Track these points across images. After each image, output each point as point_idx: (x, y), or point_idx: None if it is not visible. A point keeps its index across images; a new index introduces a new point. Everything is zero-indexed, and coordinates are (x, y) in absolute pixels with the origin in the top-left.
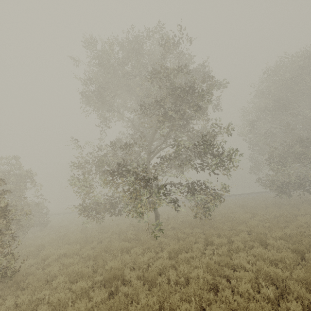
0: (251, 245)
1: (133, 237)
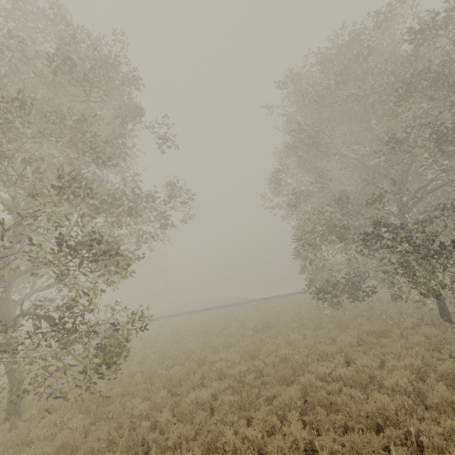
0: None
1: None
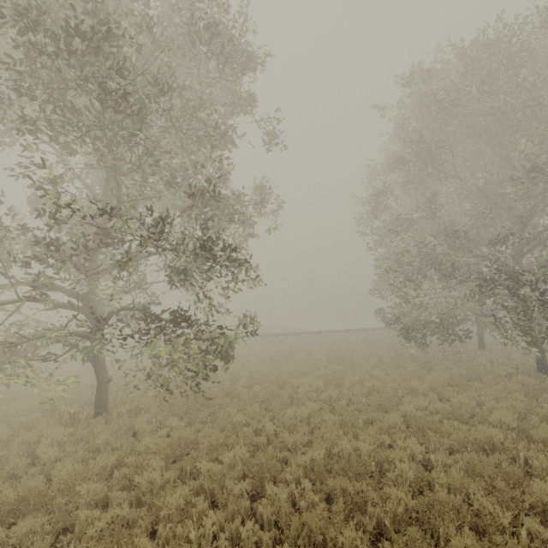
0: (230, 489)
1: (2, 437)
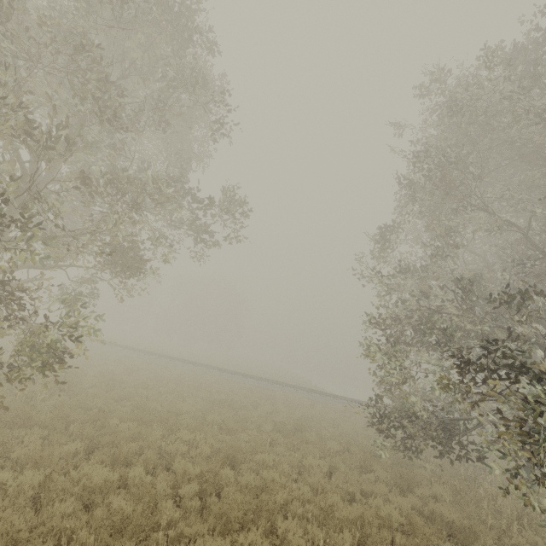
0: None
1: None
